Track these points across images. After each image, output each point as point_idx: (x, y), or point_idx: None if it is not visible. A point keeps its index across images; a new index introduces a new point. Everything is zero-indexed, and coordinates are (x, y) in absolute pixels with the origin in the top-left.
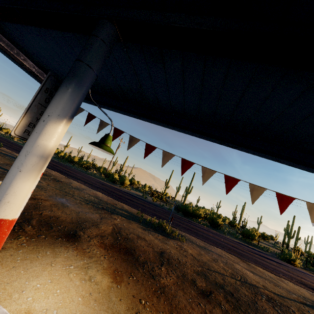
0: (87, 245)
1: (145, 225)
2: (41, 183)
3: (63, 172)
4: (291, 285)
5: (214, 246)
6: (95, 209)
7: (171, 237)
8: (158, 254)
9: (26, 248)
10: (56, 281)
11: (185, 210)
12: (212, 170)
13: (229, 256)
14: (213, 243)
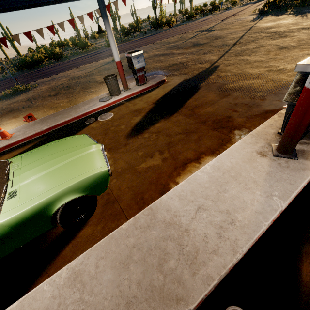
0: None
1: (7, 98)
2: None
3: None
4: (101, 61)
5: (58, 74)
6: None
7: (28, 90)
8: (27, 101)
9: None
10: None
11: (25, 64)
12: None
13: (68, 72)
14: (58, 72)
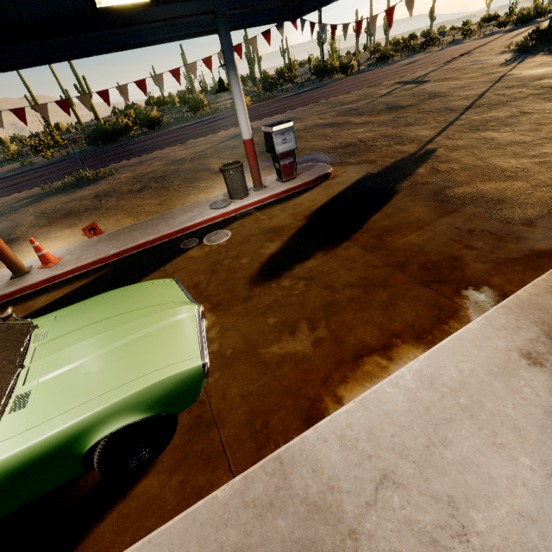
0: (31, 235)
1: (65, 192)
2: None
3: None
4: (222, 134)
5: (149, 153)
6: None
7: (100, 179)
8: (94, 198)
9: None
10: None
11: (102, 135)
12: (44, 105)
13: (166, 151)
14: (150, 151)
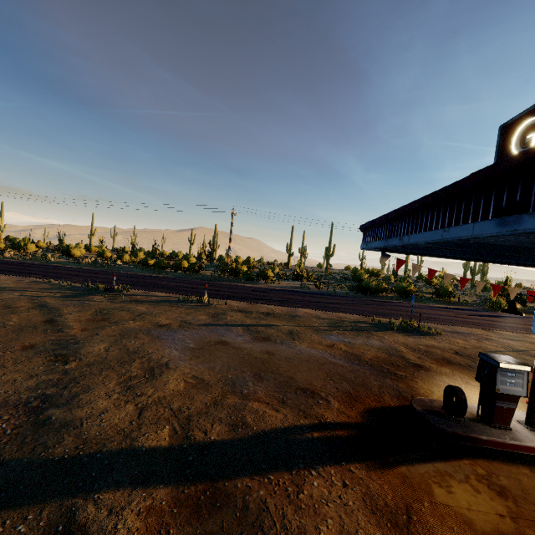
0: (436, 369)
1: (399, 331)
2: (283, 327)
3: (226, 296)
4: None
5: (454, 326)
6: (357, 334)
7: (429, 334)
8: (457, 355)
9: (430, 385)
10: (476, 395)
11: (367, 288)
12: None
13: (475, 331)
14: (448, 323)
